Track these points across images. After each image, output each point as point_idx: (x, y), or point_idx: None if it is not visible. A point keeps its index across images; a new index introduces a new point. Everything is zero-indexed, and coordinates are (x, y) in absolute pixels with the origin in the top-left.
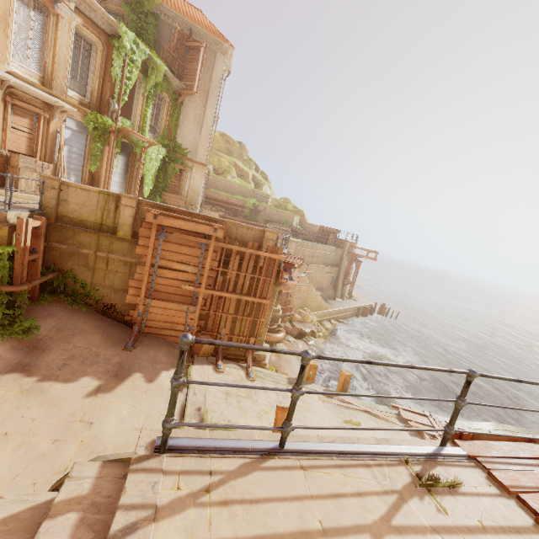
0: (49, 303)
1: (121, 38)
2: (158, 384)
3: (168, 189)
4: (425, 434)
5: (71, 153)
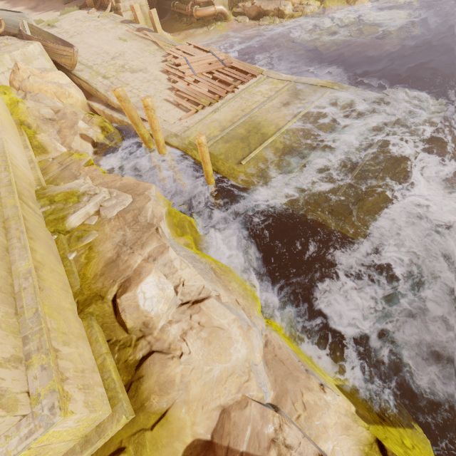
0: None
1: None
2: (55, 13)
3: None
4: (172, 56)
5: None
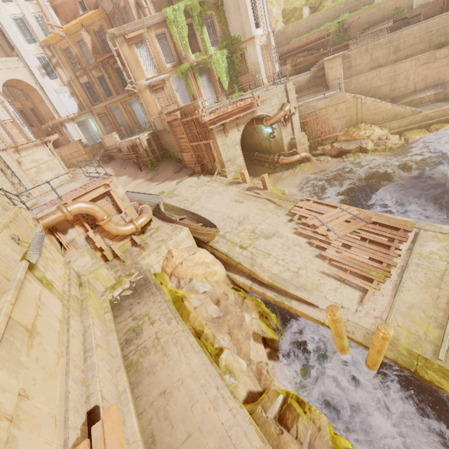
0: (165, 161)
1: (168, 16)
2: (171, 183)
3: (241, 74)
4: (298, 215)
5: (181, 93)
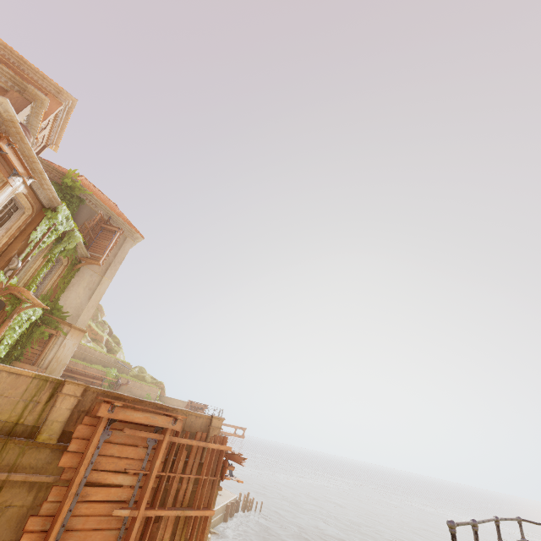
0: None
1: (57, 212)
2: None
3: (22, 358)
4: None
5: None
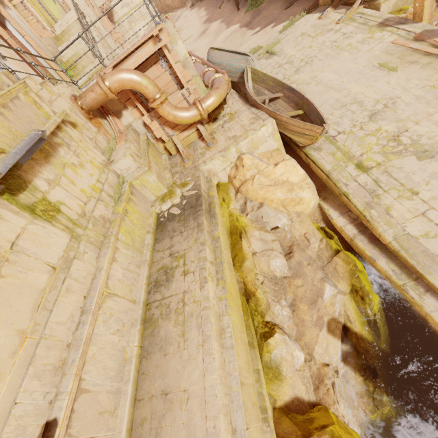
0: None
1: None
2: (274, 29)
3: None
4: None
5: None
